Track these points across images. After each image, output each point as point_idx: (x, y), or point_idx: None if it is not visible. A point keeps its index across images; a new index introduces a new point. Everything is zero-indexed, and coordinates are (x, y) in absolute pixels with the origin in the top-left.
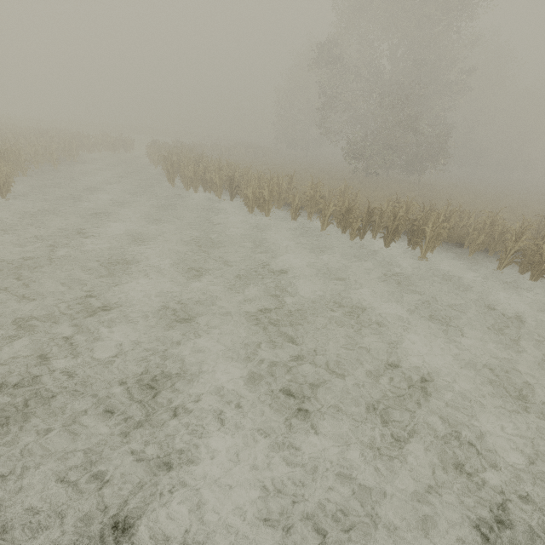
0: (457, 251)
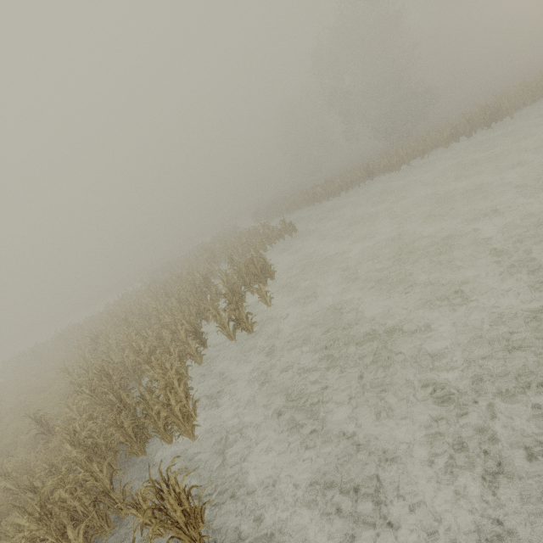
0: (521, 110)
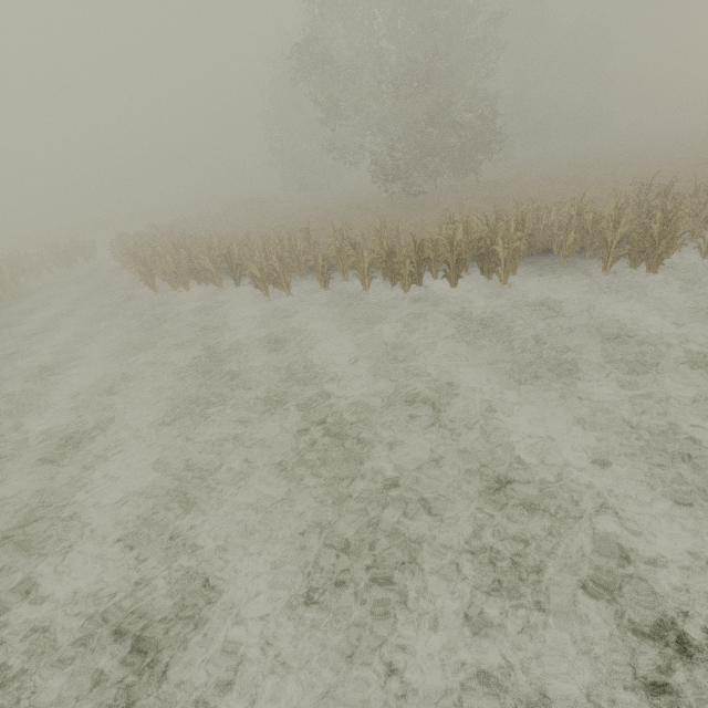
0: (547, 263)
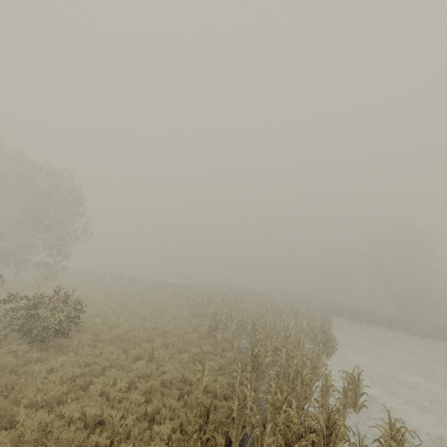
0: None
